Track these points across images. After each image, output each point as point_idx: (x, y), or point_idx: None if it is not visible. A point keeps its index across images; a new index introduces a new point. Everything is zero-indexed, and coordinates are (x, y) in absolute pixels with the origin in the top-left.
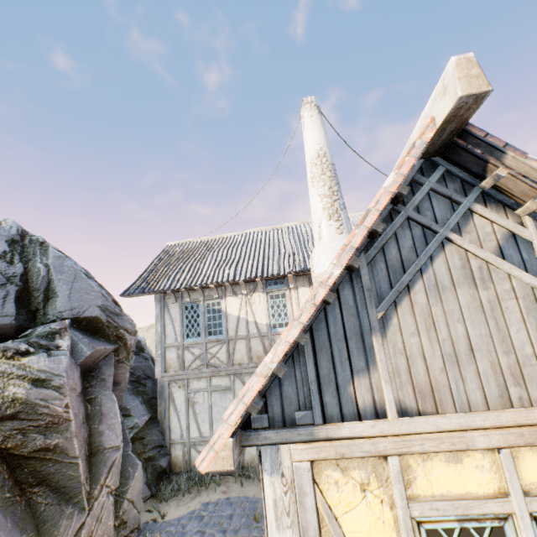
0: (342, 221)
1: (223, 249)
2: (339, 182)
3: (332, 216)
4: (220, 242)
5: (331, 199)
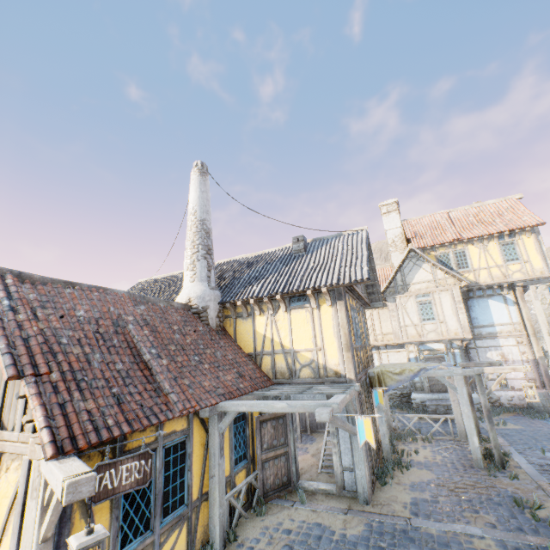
0: (196, 271)
1: (160, 287)
2: (206, 235)
3: (189, 266)
4: (165, 280)
5: (191, 252)
